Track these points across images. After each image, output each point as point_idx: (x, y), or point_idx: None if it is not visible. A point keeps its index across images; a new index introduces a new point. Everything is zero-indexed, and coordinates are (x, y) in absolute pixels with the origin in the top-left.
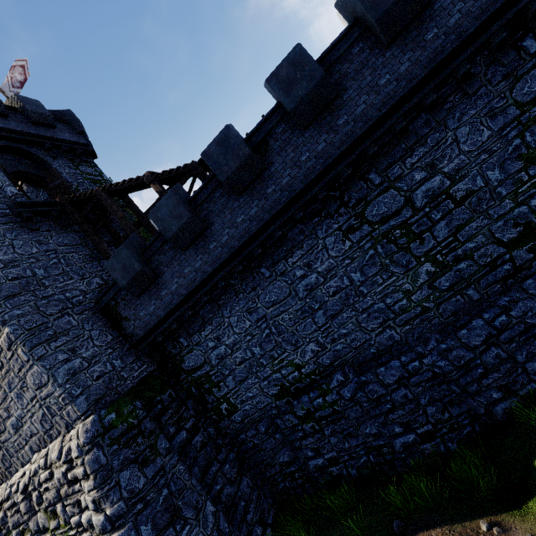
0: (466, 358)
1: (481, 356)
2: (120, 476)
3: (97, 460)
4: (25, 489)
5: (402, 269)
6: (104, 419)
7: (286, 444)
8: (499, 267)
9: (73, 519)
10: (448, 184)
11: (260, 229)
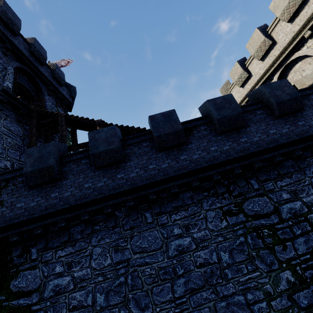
0: None
1: None
2: None
3: None
4: None
5: (266, 267)
6: None
7: None
8: None
9: None
10: (306, 210)
11: (163, 180)
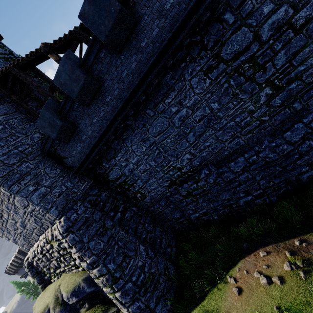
0: (288, 150)
1: (298, 147)
2: (89, 244)
3: (73, 239)
4: (42, 252)
5: (248, 95)
6: (70, 218)
7: (177, 209)
8: None
9: (71, 263)
10: (291, 14)
11: (141, 80)
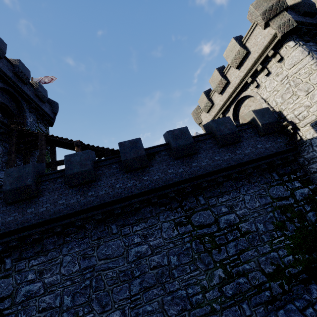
0: None
1: None
2: None
3: None
4: None
5: (204, 266)
6: None
7: None
8: (263, 291)
9: None
10: (238, 221)
11: (127, 197)
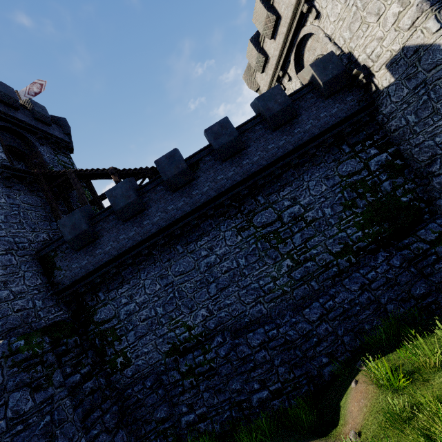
0: (307, 329)
1: (317, 328)
2: (10, 396)
3: None
4: None
5: (272, 261)
6: (13, 343)
7: (166, 400)
8: (330, 269)
9: None
10: (303, 211)
11: (182, 217)
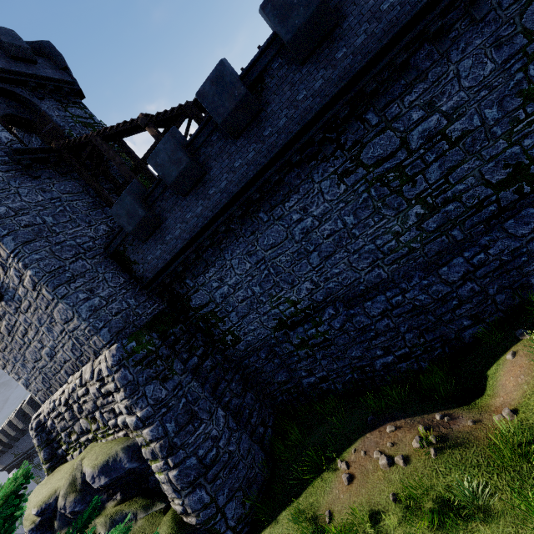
0: (443, 292)
1: (458, 290)
2: (145, 389)
3: (125, 377)
4: (67, 403)
5: (393, 211)
6: (126, 346)
7: (284, 367)
8: (485, 208)
9: (110, 422)
10: (445, 124)
11: (257, 174)
